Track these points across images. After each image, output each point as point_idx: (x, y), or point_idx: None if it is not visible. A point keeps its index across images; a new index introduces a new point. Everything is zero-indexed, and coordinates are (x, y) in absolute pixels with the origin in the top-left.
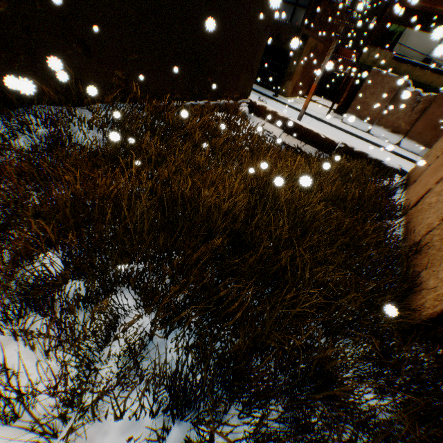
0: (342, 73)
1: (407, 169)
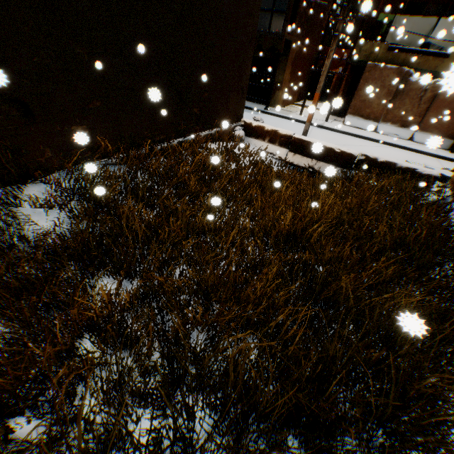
0: (335, 73)
1: (440, 170)
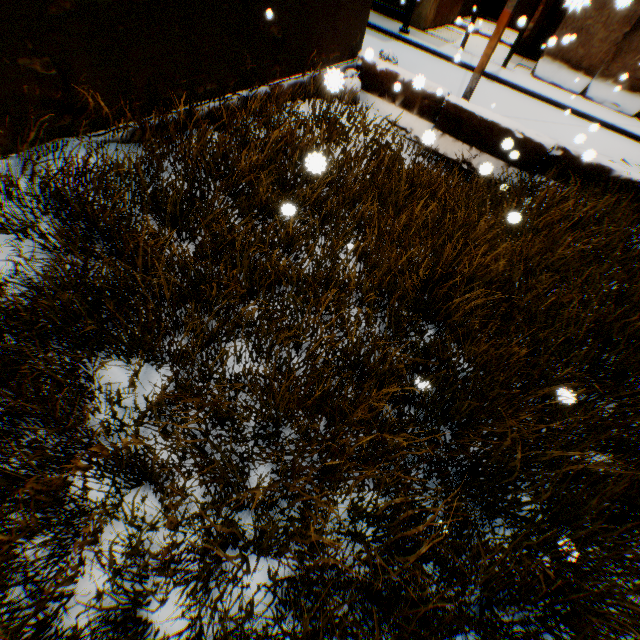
0: None
1: None
